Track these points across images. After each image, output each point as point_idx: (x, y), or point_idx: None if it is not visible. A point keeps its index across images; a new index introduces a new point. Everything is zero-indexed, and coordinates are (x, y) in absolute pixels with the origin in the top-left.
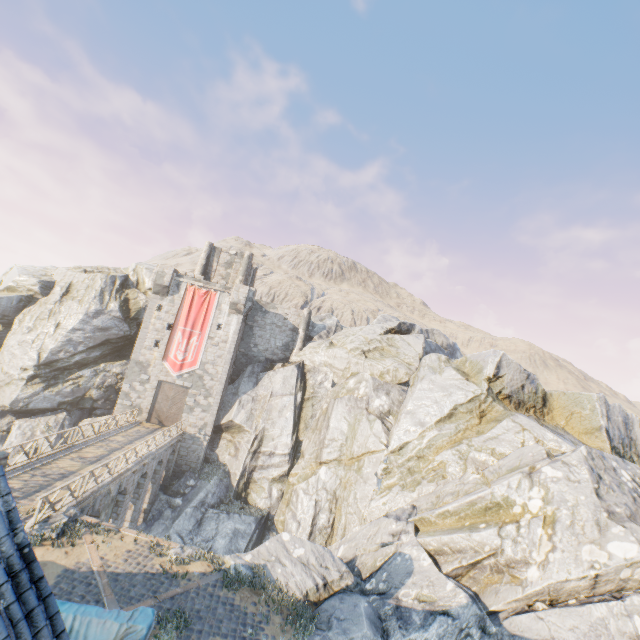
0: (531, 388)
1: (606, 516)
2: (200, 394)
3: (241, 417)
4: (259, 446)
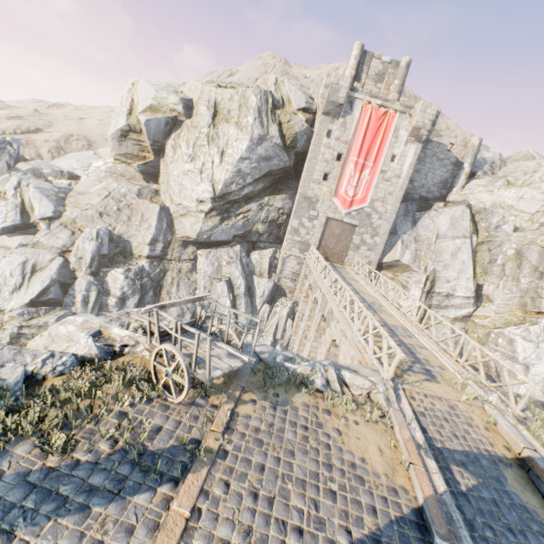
0: None
1: None
2: (366, 233)
3: (407, 258)
4: (431, 287)
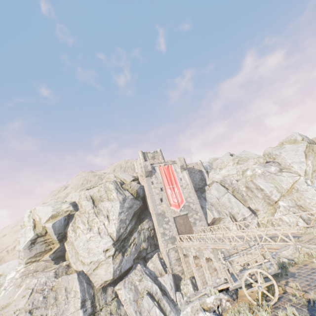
0: (309, 139)
1: None
2: (193, 214)
3: (216, 214)
4: (235, 220)
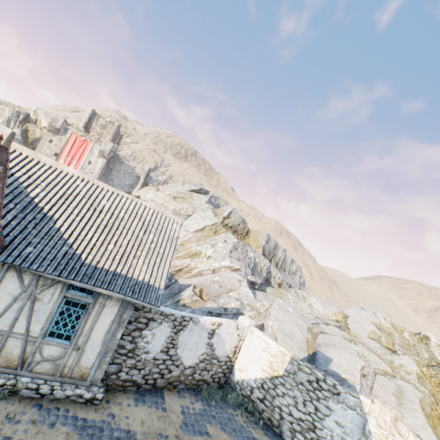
0: (243, 226)
1: (228, 256)
2: None
3: None
4: None
